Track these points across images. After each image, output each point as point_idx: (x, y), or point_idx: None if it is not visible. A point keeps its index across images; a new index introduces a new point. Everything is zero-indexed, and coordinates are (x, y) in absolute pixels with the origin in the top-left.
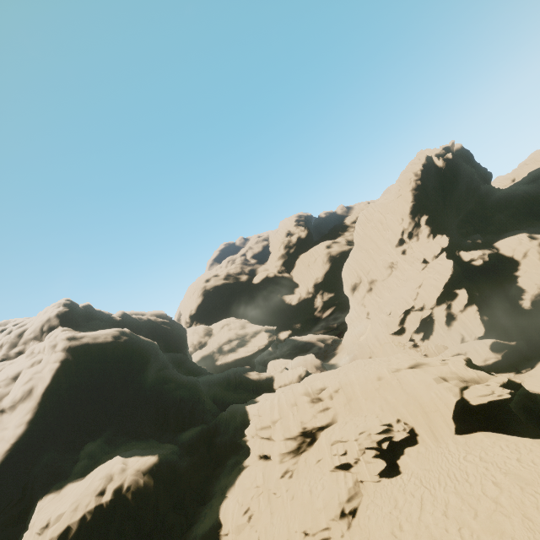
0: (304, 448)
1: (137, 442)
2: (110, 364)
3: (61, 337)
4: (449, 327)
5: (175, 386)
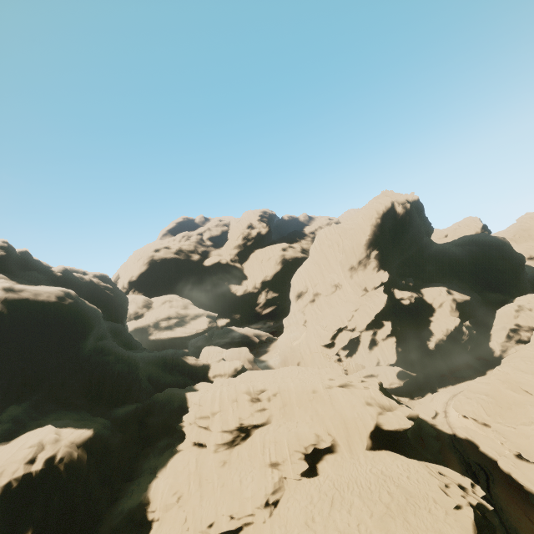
0: (238, 442)
1: (67, 412)
2: (49, 325)
3: None
4: (370, 351)
5: (115, 359)
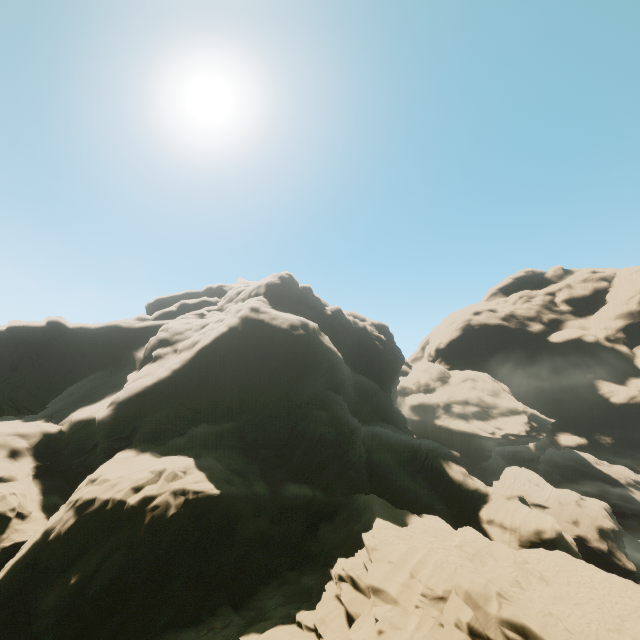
0: None
1: (238, 456)
2: (270, 352)
3: (248, 305)
4: None
5: (326, 418)
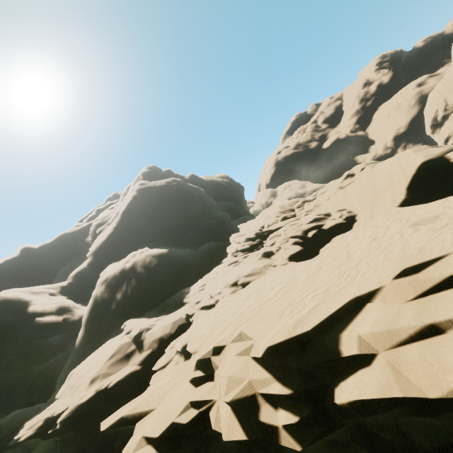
0: (258, 248)
1: (170, 246)
2: (162, 199)
3: (137, 184)
4: None
5: (208, 216)
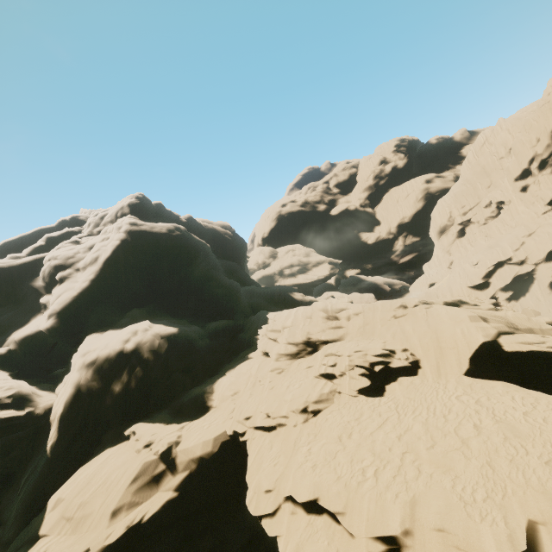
0: (302, 355)
1: (171, 318)
2: (161, 251)
3: (125, 222)
4: None
5: (216, 284)
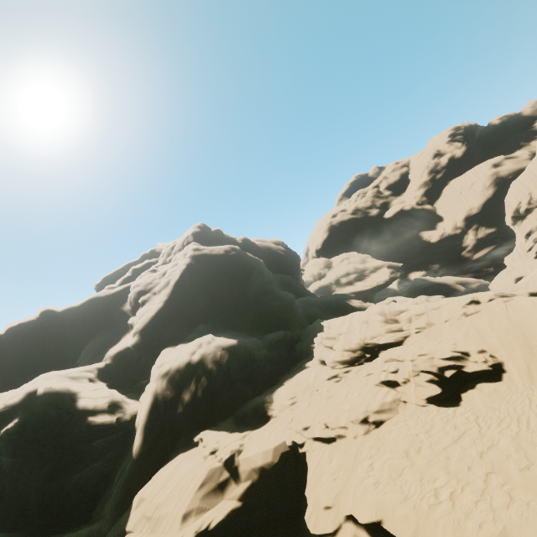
0: (361, 362)
1: (231, 331)
2: (220, 271)
3: (190, 248)
4: None
5: (271, 297)
